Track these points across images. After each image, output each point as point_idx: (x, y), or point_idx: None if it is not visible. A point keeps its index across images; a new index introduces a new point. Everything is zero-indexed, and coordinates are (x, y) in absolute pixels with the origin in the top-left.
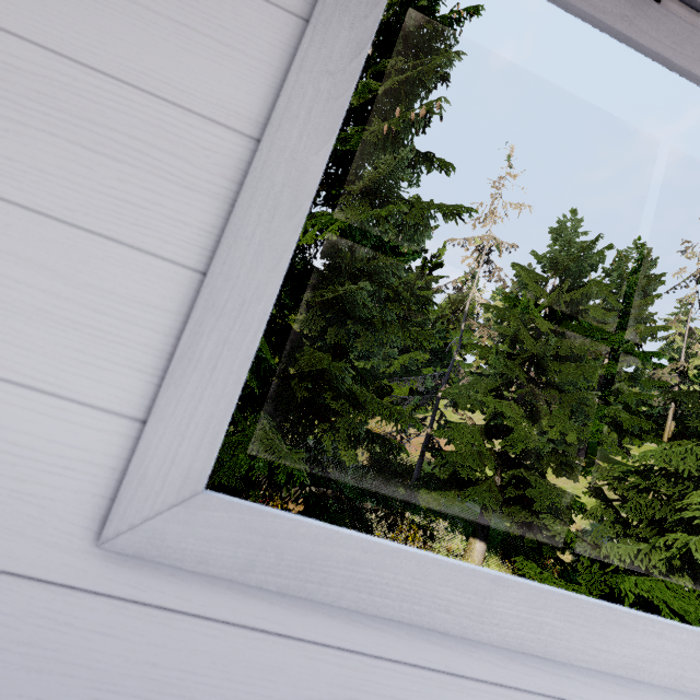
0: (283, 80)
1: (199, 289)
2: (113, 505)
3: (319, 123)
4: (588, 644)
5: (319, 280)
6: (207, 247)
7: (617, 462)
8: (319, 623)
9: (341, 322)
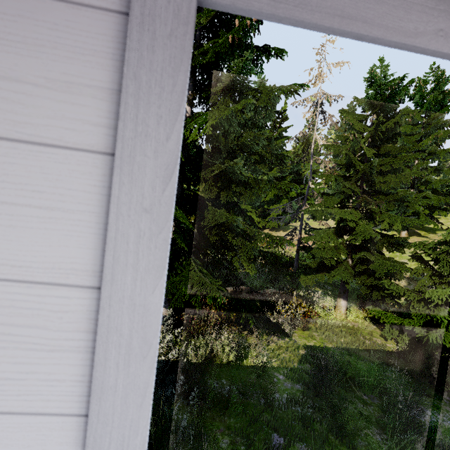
0: (107, 223)
1: (86, 428)
2: None
3: (148, 262)
4: None
5: (208, 158)
6: (83, 394)
7: (430, 228)
8: None
9: (228, 187)
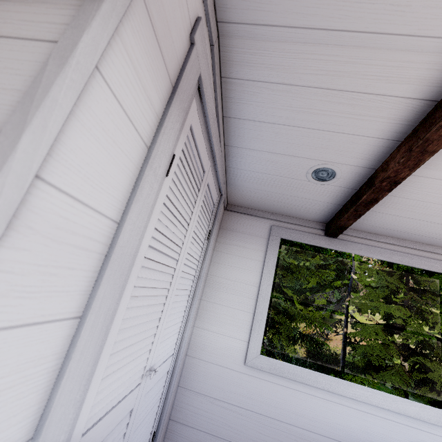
0: (261, 274)
1: (253, 316)
2: (246, 357)
3: (269, 283)
4: (344, 390)
5: None
6: (253, 309)
7: None
8: (284, 382)
9: None
